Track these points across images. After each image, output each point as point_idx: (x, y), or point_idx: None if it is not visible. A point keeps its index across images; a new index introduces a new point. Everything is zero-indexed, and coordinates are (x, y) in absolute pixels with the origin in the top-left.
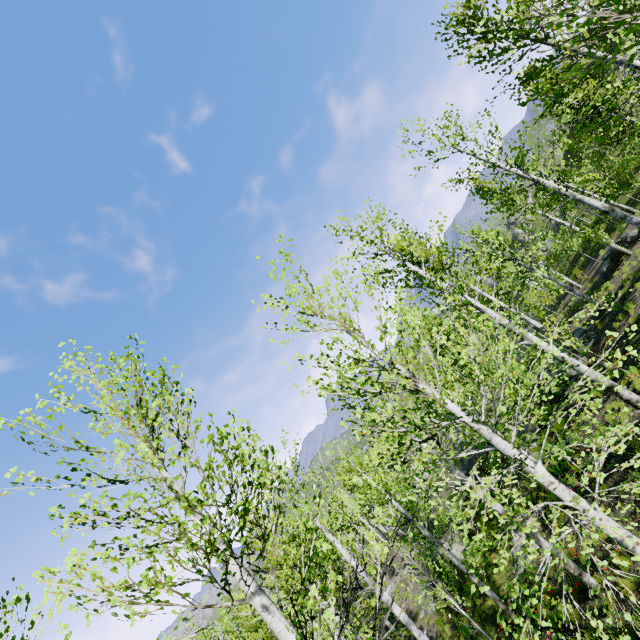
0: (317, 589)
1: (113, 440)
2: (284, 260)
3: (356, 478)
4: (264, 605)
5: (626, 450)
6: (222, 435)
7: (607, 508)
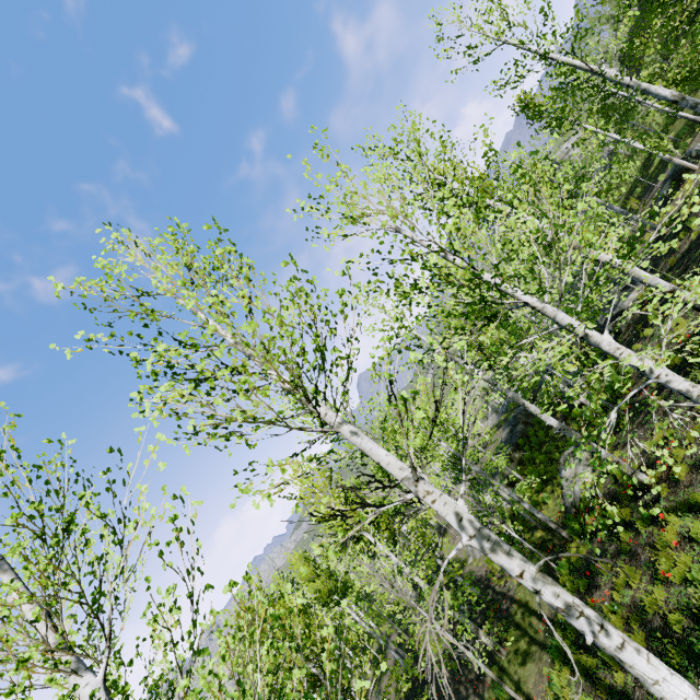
0: (371, 534)
1: (181, 290)
2: (320, 152)
3: (421, 356)
4: (352, 431)
5: (684, 359)
6: (296, 265)
7: (661, 416)
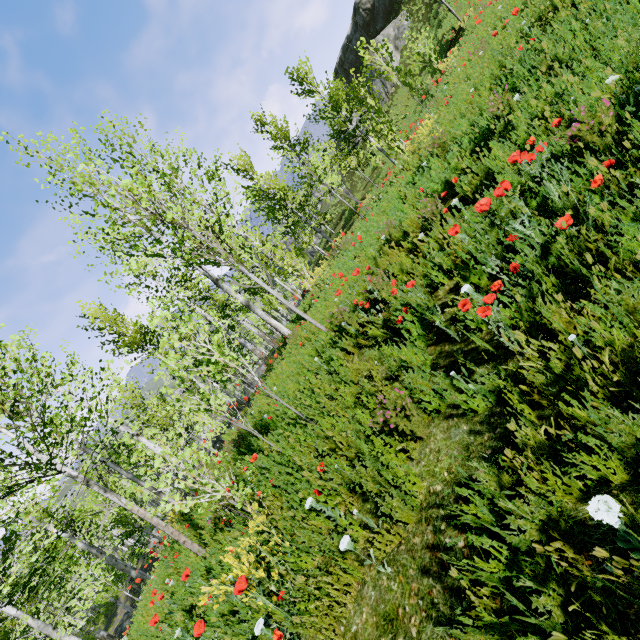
0: None
1: None
2: None
3: None
4: None
5: None
6: None
7: None
